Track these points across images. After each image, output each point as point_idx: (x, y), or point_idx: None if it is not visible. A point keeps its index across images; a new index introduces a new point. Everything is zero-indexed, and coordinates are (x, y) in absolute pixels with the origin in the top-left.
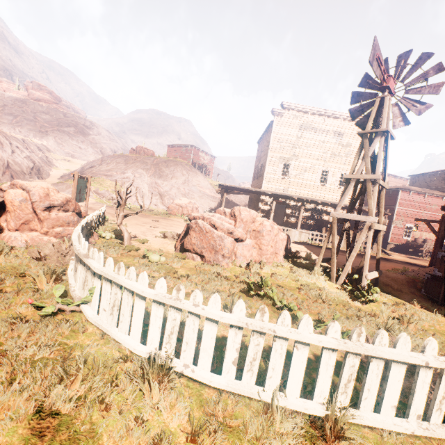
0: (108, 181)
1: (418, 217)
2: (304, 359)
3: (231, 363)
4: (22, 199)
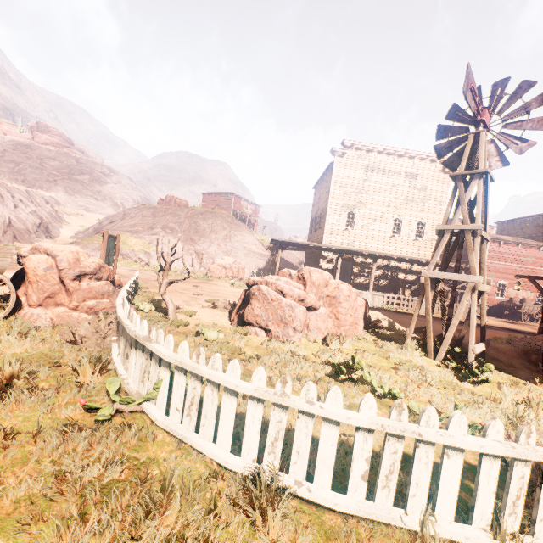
0: (133, 238)
1: (512, 272)
2: (457, 469)
3: (360, 479)
4: (47, 266)
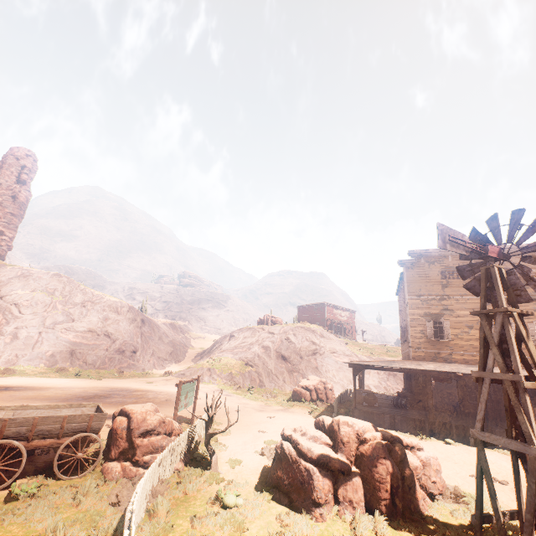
0: (233, 360)
1: None
2: None
3: None
4: (124, 426)
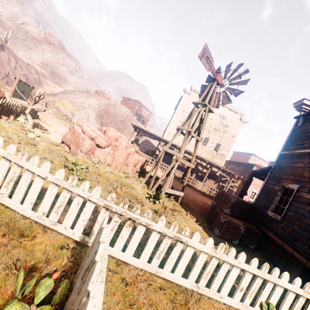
0: (70, 104)
1: None
2: None
3: None
4: None
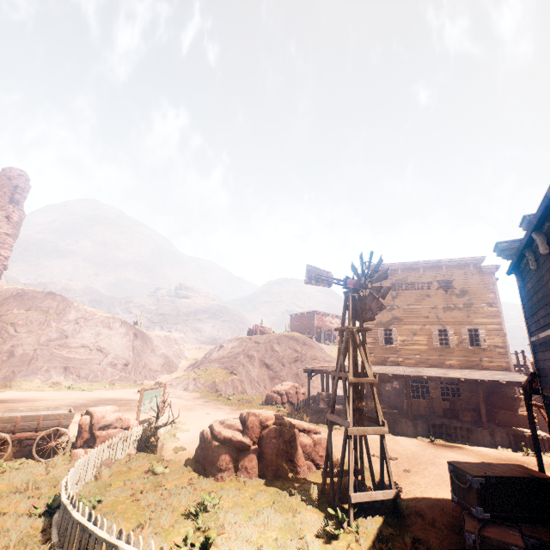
0: (219, 369)
1: None
2: None
3: None
4: (88, 422)
